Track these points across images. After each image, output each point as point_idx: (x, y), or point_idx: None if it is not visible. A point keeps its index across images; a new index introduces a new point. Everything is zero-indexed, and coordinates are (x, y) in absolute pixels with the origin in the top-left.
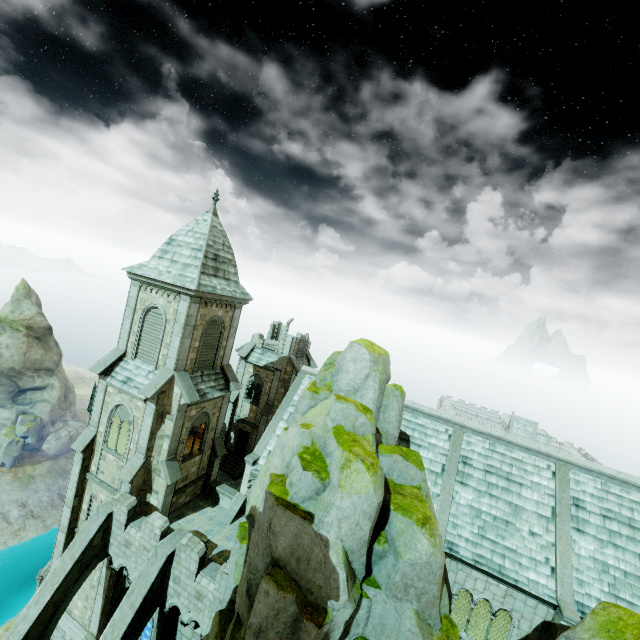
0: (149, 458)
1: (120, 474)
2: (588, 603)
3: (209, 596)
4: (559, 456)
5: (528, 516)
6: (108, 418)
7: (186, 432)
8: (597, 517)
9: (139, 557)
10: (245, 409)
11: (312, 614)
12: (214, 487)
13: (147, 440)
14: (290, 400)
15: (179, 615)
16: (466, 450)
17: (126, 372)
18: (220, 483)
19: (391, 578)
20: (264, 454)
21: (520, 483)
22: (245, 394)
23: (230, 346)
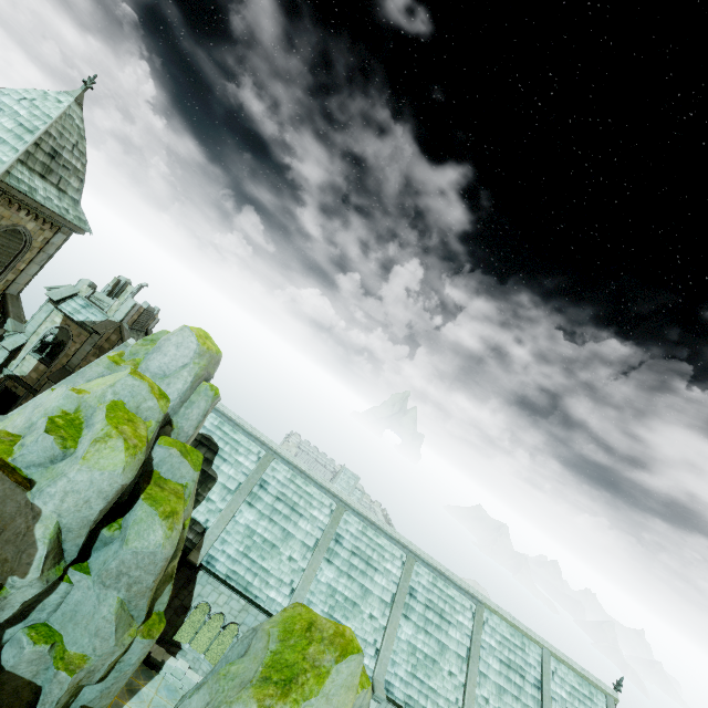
0: None
1: None
2: None
3: None
4: (343, 498)
5: (294, 543)
6: None
7: None
8: (347, 552)
9: None
10: (27, 365)
11: None
12: None
13: None
14: None
15: None
16: (269, 475)
17: None
18: None
19: (106, 564)
20: None
21: (301, 514)
22: (35, 346)
23: (30, 274)
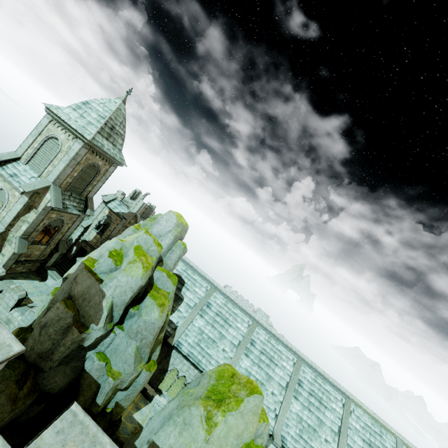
0: (8, 231)
1: None
2: None
3: (15, 323)
4: (256, 318)
5: (226, 341)
6: None
7: (43, 226)
8: (258, 351)
9: None
10: (91, 235)
11: (79, 326)
12: (47, 270)
13: (12, 218)
14: None
15: None
16: (212, 300)
17: (15, 170)
18: (52, 269)
19: (131, 326)
20: None
21: (230, 325)
22: (96, 226)
23: (98, 187)
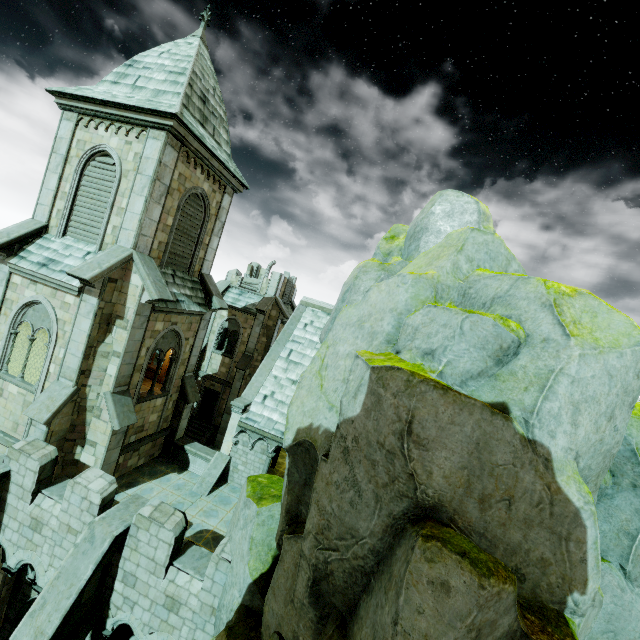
0: (82, 388)
1: (27, 410)
2: None
3: (191, 603)
4: None
5: None
6: (10, 325)
7: (146, 354)
8: None
9: (57, 545)
10: (214, 363)
11: (546, 631)
12: (182, 446)
13: (80, 356)
14: (289, 335)
15: (128, 638)
16: None
17: (46, 252)
18: (190, 441)
19: (638, 536)
20: (257, 399)
21: None
22: (215, 344)
23: (213, 248)
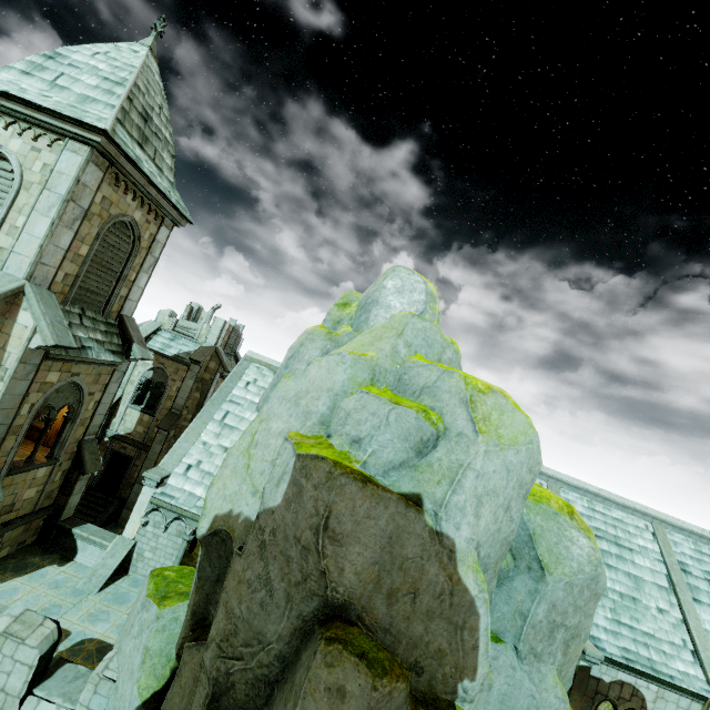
0: None
1: None
2: (598, 634)
3: None
4: (550, 473)
5: None
6: None
7: (29, 412)
8: None
9: None
10: (129, 420)
11: None
12: (68, 529)
13: None
14: (226, 394)
15: None
16: None
17: None
18: (81, 522)
19: (529, 616)
20: (178, 470)
21: None
22: (133, 397)
23: (140, 286)
